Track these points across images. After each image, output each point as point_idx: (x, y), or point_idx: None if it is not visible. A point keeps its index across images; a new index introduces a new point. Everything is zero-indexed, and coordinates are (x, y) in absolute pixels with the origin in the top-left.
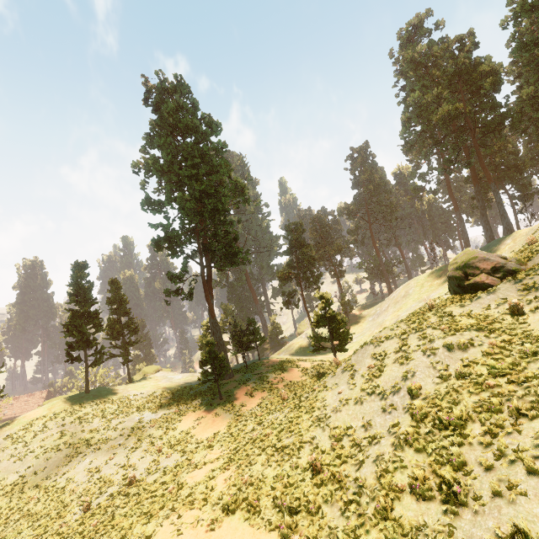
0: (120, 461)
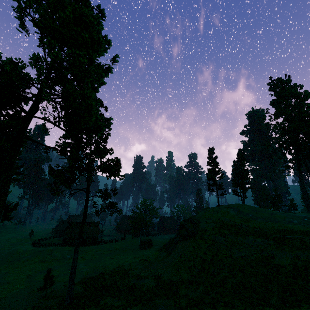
0: None
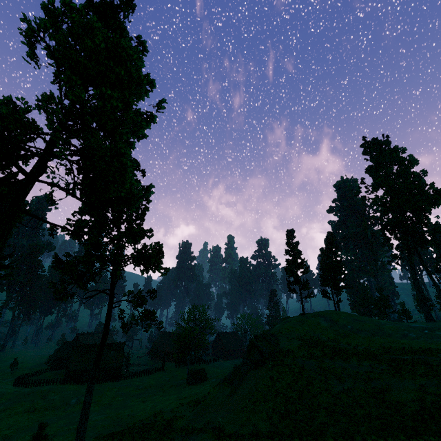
0: None
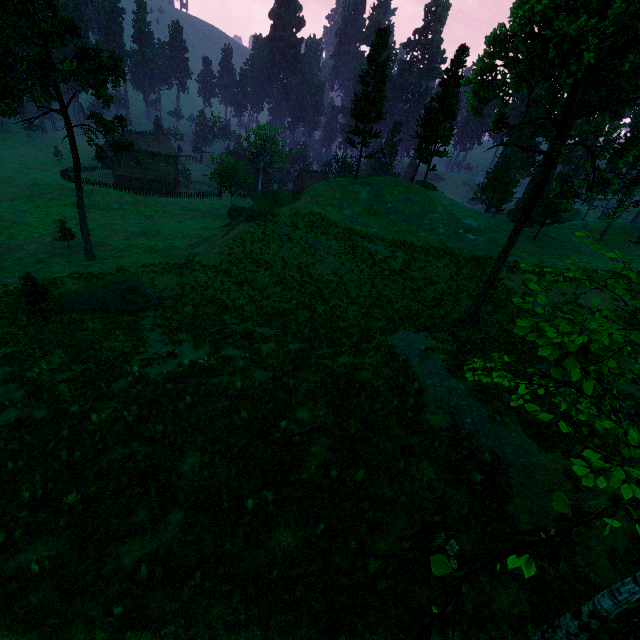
0: (470, 242)
